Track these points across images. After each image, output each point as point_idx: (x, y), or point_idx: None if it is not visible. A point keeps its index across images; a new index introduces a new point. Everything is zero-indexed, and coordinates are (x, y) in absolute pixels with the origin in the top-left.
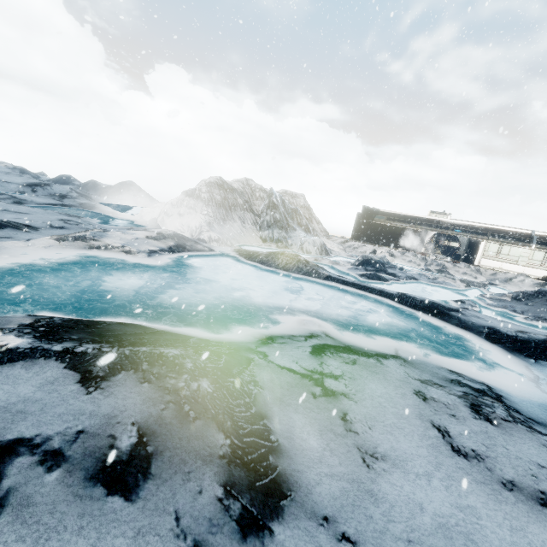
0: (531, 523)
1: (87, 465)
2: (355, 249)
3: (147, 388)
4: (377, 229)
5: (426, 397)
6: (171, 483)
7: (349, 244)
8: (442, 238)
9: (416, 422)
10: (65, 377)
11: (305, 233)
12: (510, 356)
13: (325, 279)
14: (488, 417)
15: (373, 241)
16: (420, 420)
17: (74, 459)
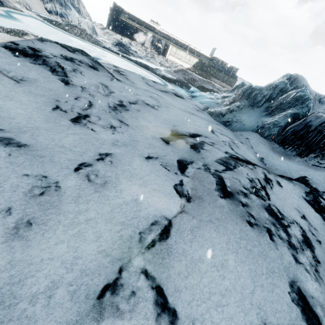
0: (158, 92)
1: (87, 65)
2: (111, 35)
3: (85, 57)
4: (122, 24)
5: (144, 79)
6: (103, 72)
7: (106, 31)
8: (155, 40)
9: (142, 81)
10: (64, 49)
11: (78, 14)
12: (166, 82)
13: (103, 48)
14: (156, 83)
15: (120, 33)
16: (142, 81)
17: (84, 63)
